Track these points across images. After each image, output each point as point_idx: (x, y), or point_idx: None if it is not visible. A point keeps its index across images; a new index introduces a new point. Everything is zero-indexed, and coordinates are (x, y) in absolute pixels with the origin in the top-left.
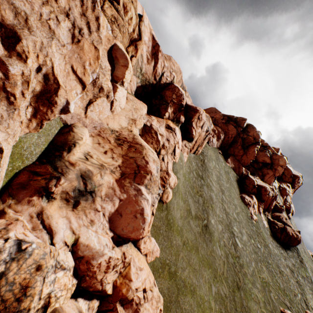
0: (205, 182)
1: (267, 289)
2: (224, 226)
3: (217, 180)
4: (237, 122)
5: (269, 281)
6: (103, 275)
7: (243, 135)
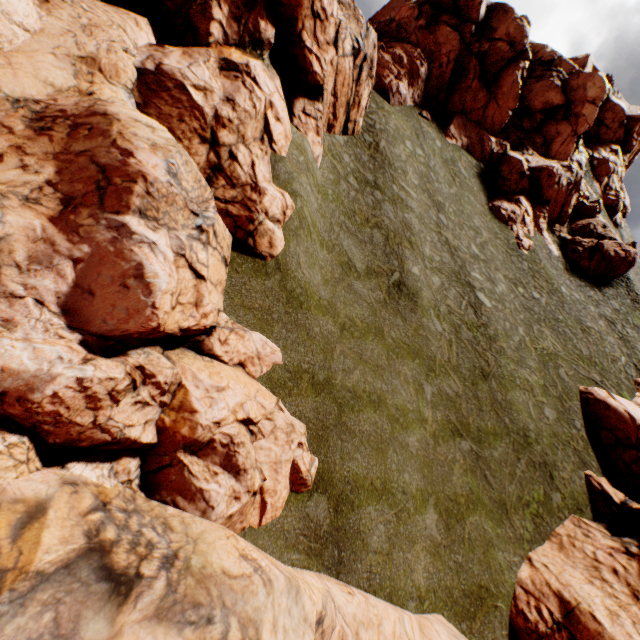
0: (386, 194)
1: (551, 365)
2: (446, 277)
3: (423, 184)
4: (462, 11)
5: (557, 351)
6: (95, 415)
7: (480, 45)
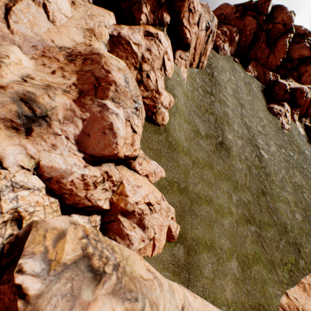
0: (216, 98)
1: (299, 191)
2: (245, 141)
3: (234, 94)
4: (258, 9)
5: (302, 184)
6: (86, 192)
7: (267, 26)
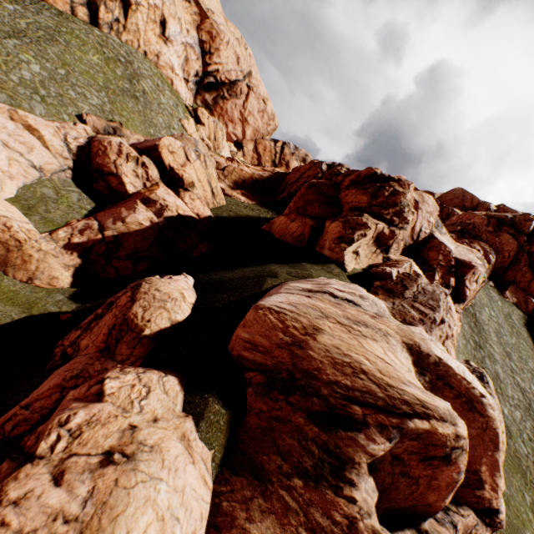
0: (485, 350)
1: None
2: (522, 412)
3: (498, 338)
4: (516, 224)
5: None
6: None
7: (529, 247)
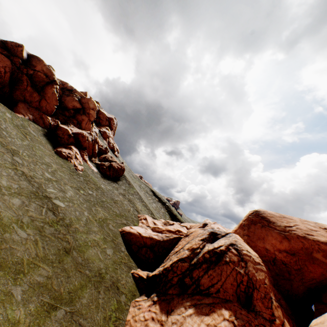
0: None
1: (105, 224)
2: (26, 196)
3: None
4: (11, 50)
5: (106, 216)
6: None
7: (28, 70)
